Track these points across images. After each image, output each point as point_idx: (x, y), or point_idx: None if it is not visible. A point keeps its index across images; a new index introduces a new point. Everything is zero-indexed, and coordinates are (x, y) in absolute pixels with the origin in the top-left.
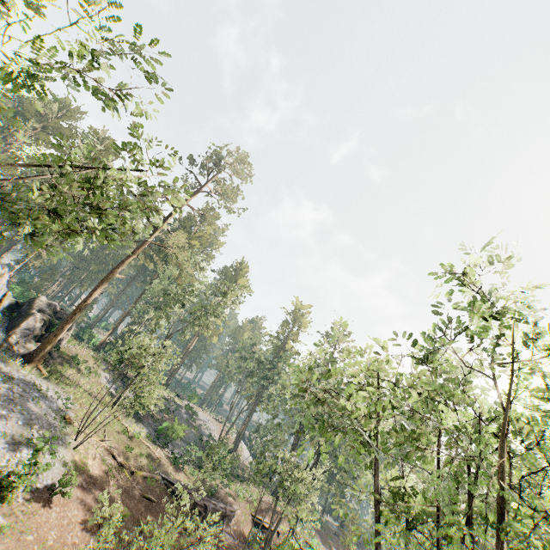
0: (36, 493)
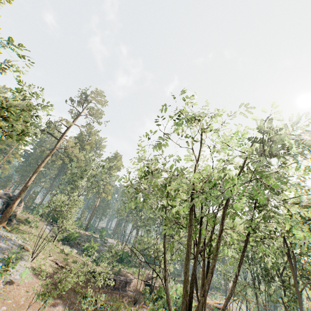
0: (11, 282)
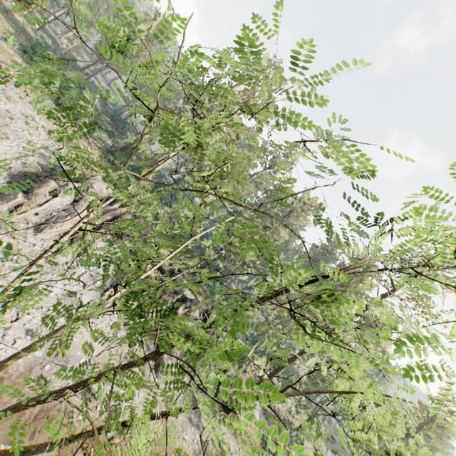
0: None
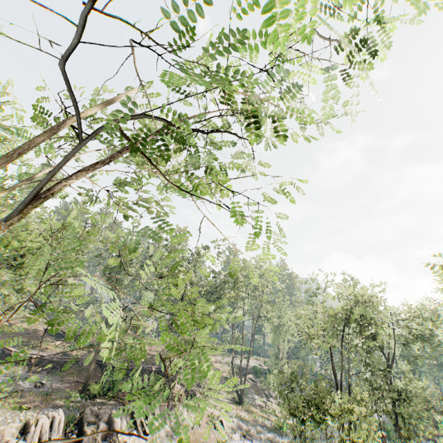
0: None
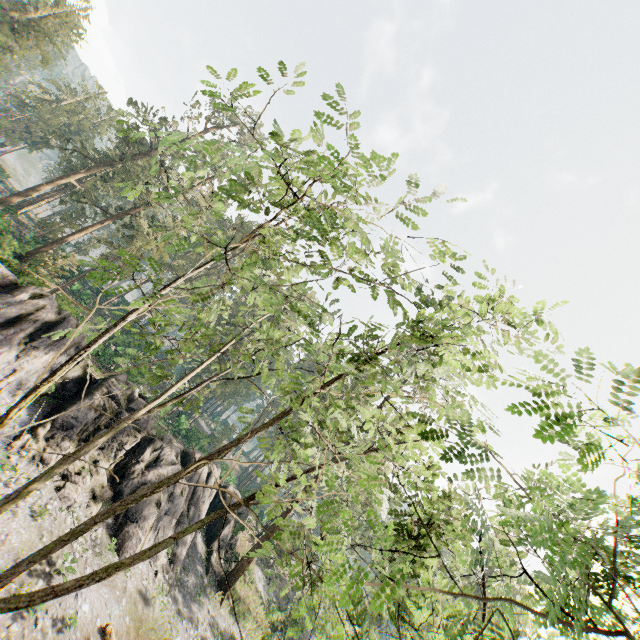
0: None
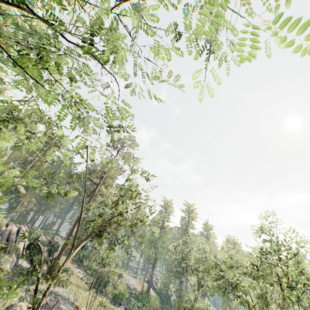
0: None
